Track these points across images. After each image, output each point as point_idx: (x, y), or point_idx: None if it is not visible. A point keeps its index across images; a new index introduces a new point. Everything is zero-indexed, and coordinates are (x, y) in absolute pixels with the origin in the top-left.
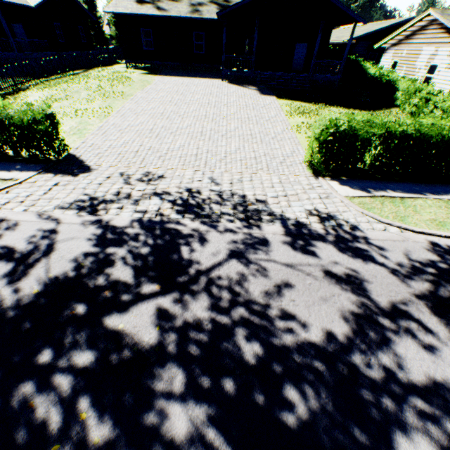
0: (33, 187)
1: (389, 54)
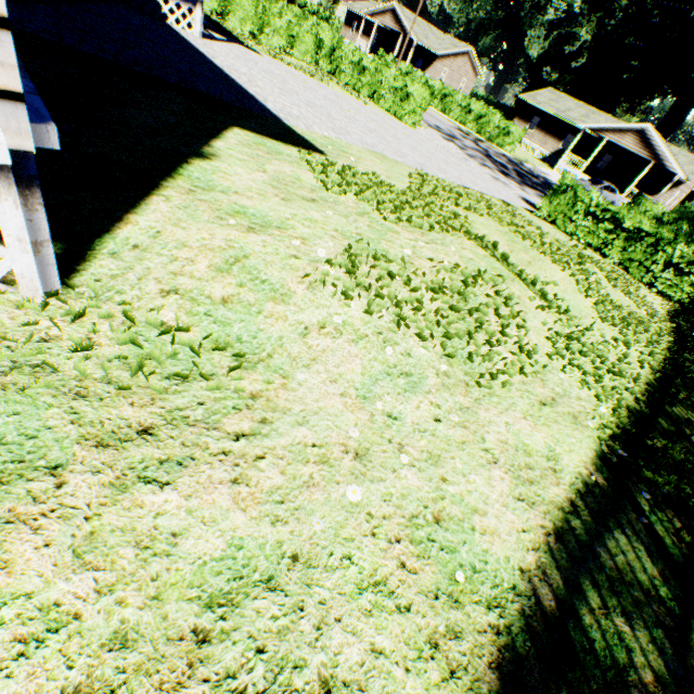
0: None
1: None
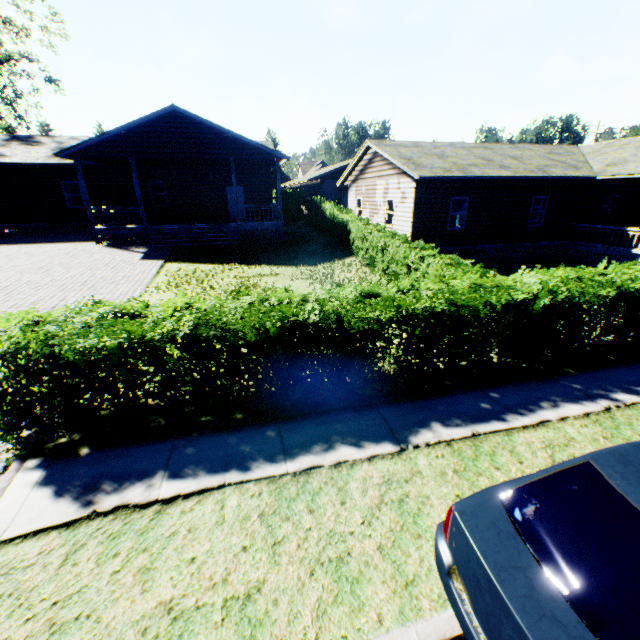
0: None
1: (352, 191)
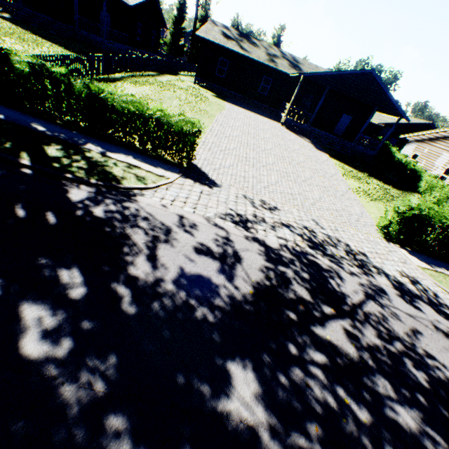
0: (184, 189)
1: (411, 146)
